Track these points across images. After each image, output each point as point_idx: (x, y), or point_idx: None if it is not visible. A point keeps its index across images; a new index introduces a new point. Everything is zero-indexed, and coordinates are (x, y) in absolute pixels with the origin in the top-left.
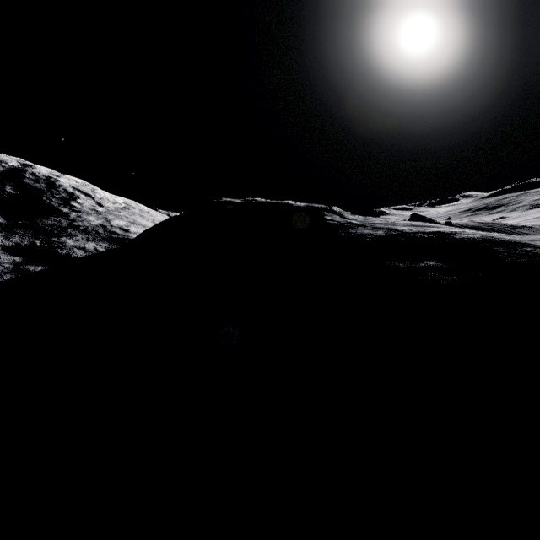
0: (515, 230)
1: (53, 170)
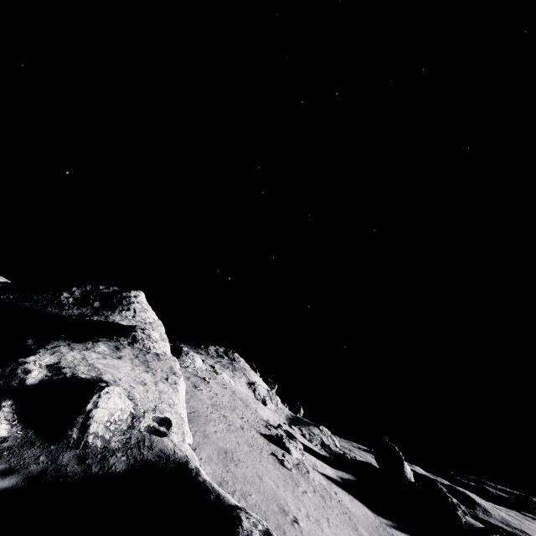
0: None
1: (144, 301)
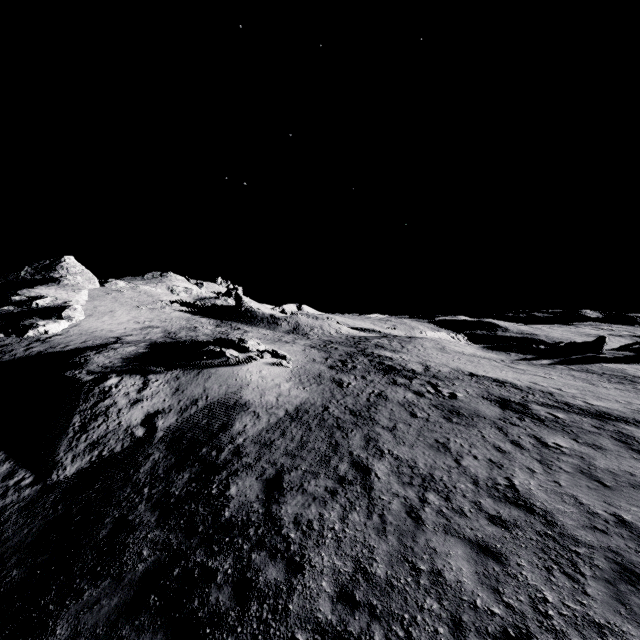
0: (261, 323)
1: (72, 262)
